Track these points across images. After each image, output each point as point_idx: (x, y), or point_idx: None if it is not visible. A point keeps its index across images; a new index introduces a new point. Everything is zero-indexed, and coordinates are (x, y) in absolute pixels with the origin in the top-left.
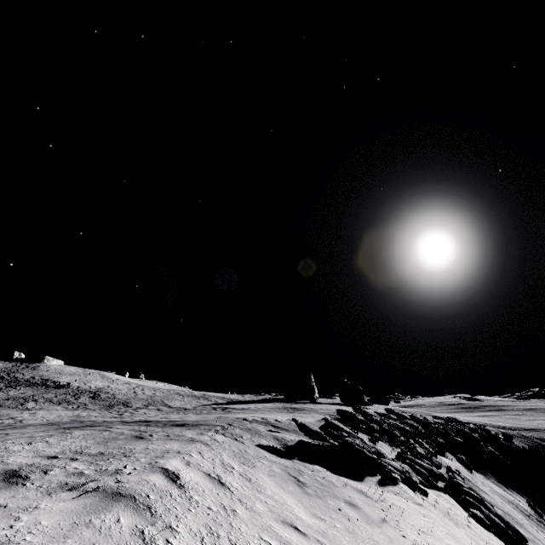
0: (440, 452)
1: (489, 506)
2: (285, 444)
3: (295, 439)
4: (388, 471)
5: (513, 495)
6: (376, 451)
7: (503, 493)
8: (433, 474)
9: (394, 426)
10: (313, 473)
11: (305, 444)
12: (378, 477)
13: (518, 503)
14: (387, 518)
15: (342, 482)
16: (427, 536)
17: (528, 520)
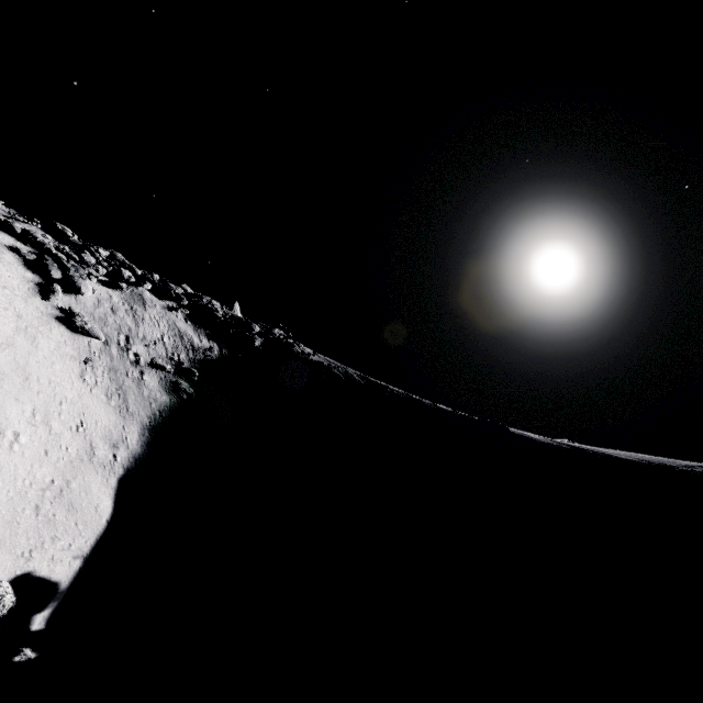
0: (164, 299)
1: (71, 272)
2: None
3: None
4: None
5: (205, 340)
6: None
7: (186, 330)
8: (29, 236)
9: (124, 264)
10: None
11: None
12: None
13: (191, 337)
14: None
15: None
16: None
17: (173, 336)
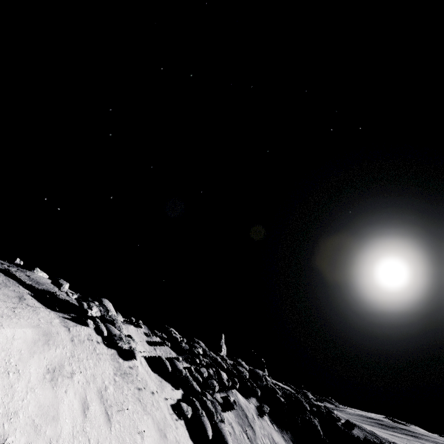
0: (246, 395)
1: (214, 416)
2: (46, 292)
3: (63, 297)
4: (87, 319)
5: None
6: (110, 320)
7: None
8: (177, 373)
9: (213, 358)
10: (4, 281)
11: (63, 299)
12: (76, 319)
13: None
14: (1, 298)
15: (20, 293)
16: (11, 312)
17: None
